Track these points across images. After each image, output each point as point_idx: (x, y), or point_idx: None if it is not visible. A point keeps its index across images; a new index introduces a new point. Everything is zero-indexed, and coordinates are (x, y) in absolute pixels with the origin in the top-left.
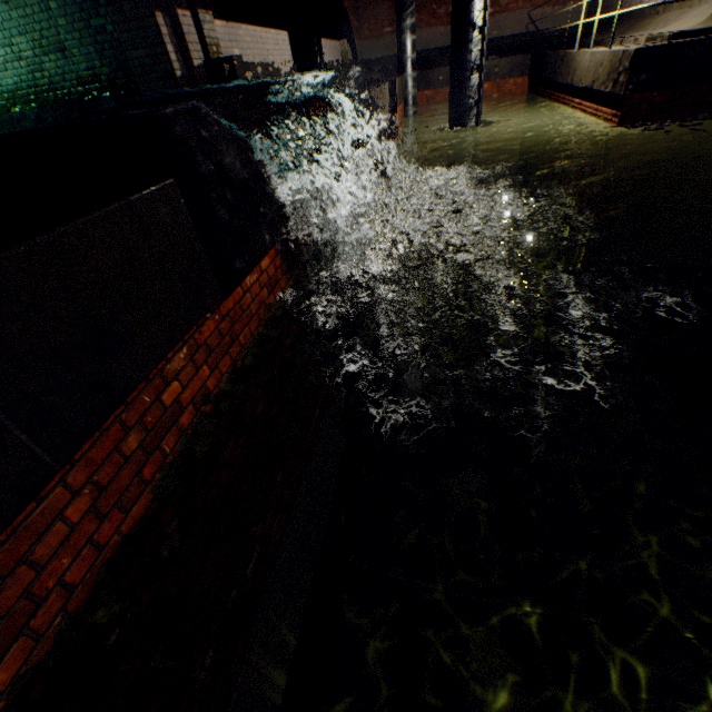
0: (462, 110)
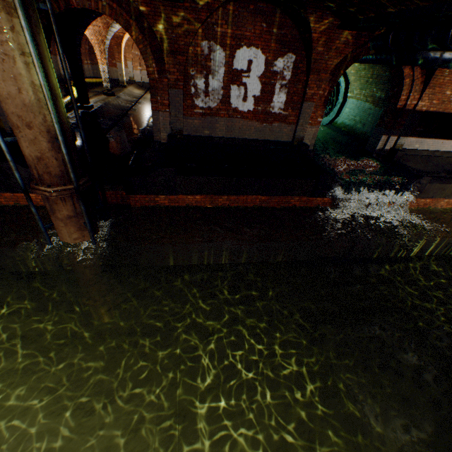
0: None
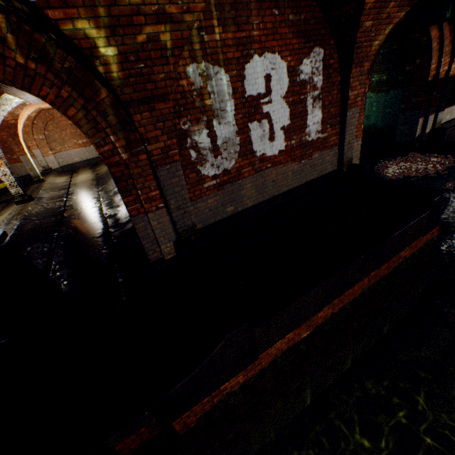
0: None
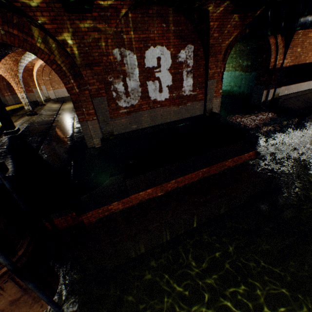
0: None
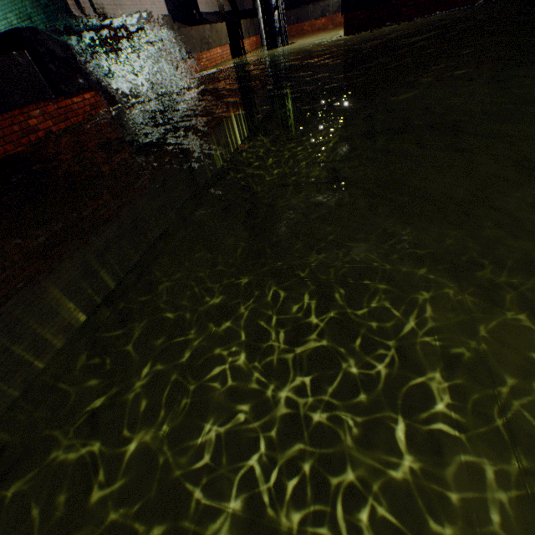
0: (273, 37)
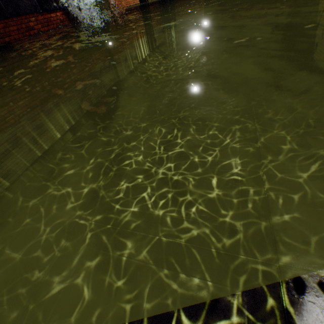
0: None
